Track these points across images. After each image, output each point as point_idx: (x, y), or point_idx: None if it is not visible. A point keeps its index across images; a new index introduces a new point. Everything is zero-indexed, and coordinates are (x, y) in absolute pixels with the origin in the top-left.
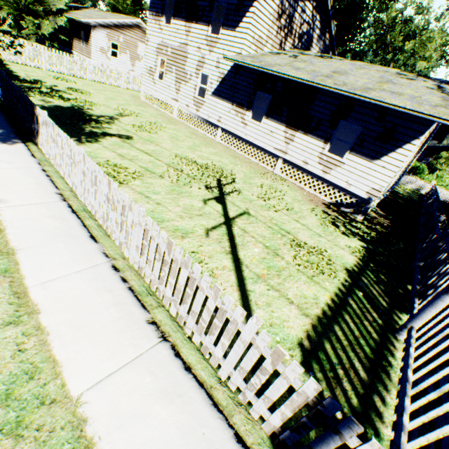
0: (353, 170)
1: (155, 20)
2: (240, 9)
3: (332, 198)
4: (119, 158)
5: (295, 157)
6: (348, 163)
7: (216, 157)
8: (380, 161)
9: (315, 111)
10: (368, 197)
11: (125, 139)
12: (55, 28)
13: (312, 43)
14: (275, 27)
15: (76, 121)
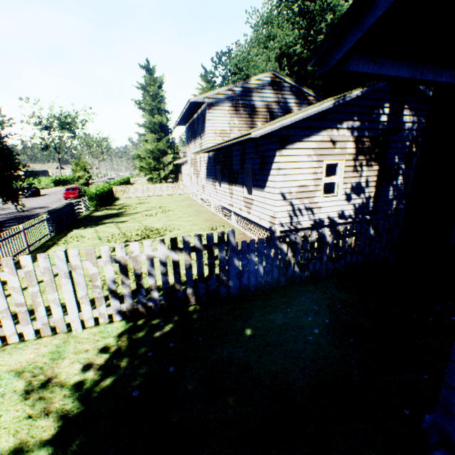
0: (258, 203)
1: (188, 148)
2: (204, 121)
3: (259, 236)
4: (93, 233)
5: (236, 207)
6: (255, 199)
7: (183, 222)
8: (267, 188)
9: (234, 165)
10: (269, 226)
11: (121, 223)
12: (169, 172)
13: (292, 110)
14: (235, 118)
15: (104, 219)
